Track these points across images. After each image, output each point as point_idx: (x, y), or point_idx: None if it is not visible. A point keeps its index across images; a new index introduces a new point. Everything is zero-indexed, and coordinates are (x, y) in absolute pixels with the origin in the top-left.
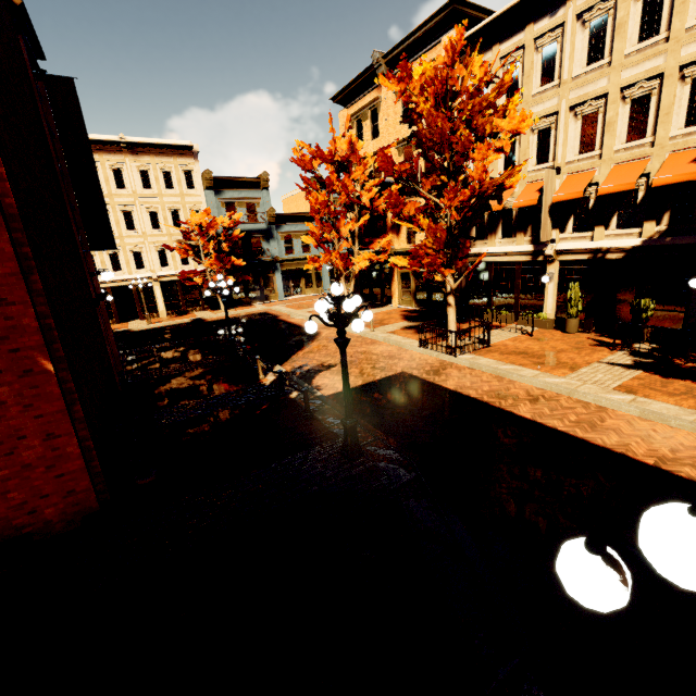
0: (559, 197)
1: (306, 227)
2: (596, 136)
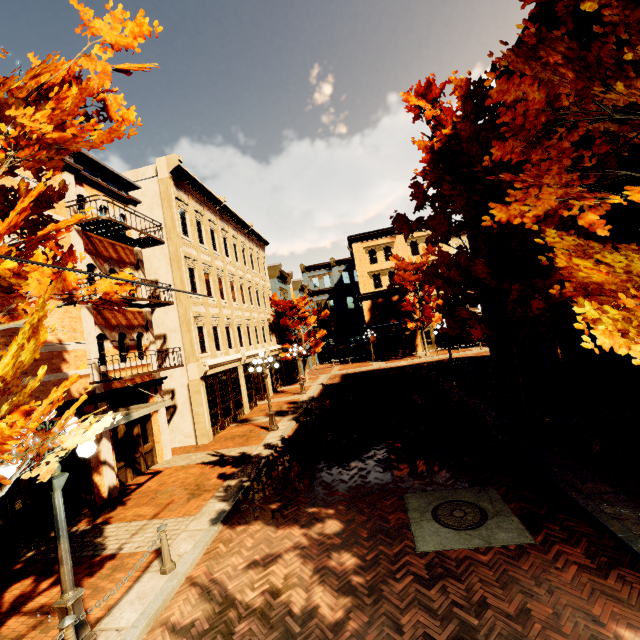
0: None
1: None
2: None
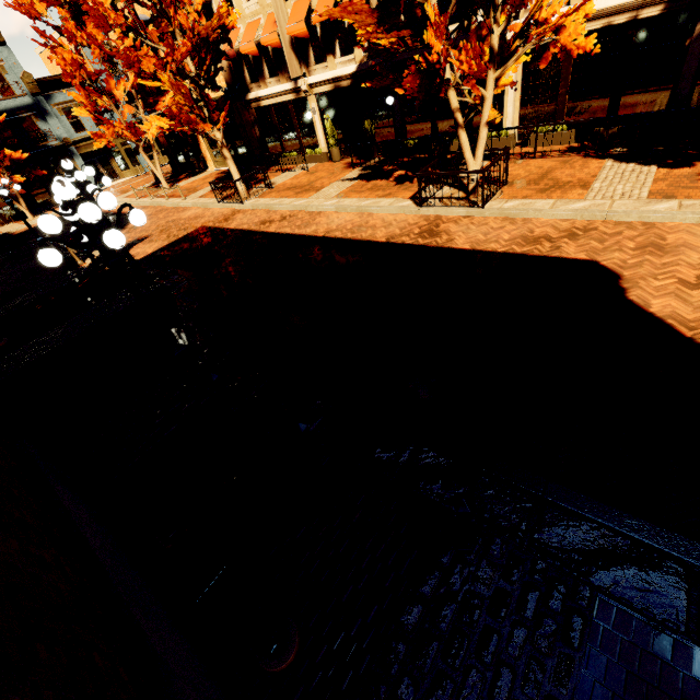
0: (290, 29)
1: None
2: None
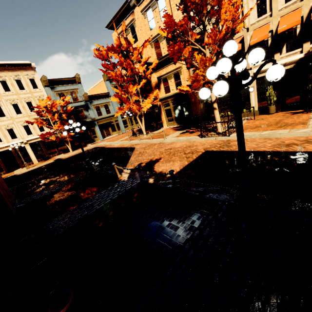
0: (254, 41)
1: (105, 101)
2: (266, 5)
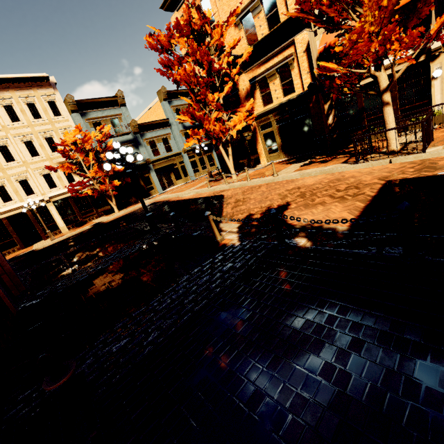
0: None
1: (163, 132)
2: None
